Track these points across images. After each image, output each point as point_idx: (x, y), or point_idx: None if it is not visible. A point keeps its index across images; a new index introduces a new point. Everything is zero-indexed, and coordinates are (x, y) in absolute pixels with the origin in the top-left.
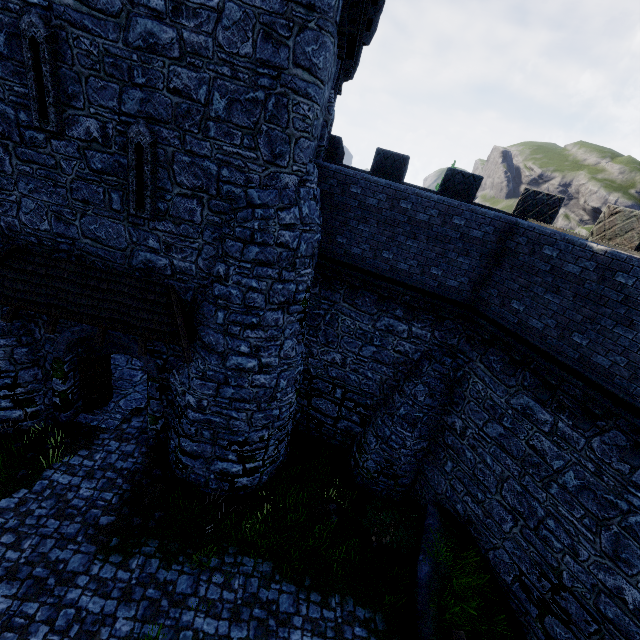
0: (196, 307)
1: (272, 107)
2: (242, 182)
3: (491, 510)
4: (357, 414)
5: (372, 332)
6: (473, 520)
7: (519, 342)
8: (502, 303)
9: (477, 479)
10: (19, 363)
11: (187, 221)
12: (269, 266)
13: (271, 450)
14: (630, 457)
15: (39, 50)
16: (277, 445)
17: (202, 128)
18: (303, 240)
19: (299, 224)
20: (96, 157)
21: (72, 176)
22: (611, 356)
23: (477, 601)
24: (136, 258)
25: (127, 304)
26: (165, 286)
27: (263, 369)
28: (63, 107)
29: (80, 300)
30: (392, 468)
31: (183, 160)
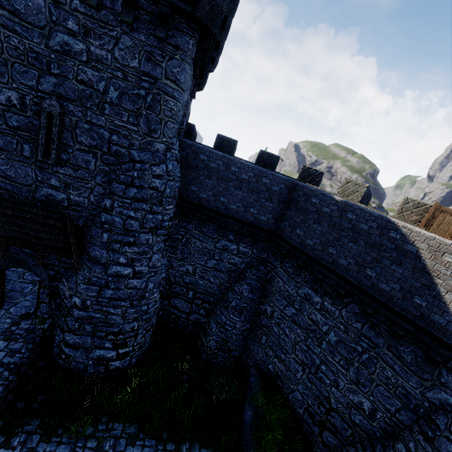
0: (86, 230)
1: (150, 100)
2: (127, 145)
3: (290, 365)
4: (203, 309)
5: (214, 250)
6: (279, 374)
7: (301, 254)
8: (291, 230)
9: (281, 345)
10: None
11: (84, 168)
12: (144, 202)
13: (139, 338)
14: (361, 318)
15: None
16: (144, 334)
17: (100, 107)
18: (168, 186)
19: (166, 175)
20: (13, 117)
21: None
22: (348, 259)
23: (282, 430)
24: (39, 192)
25: (28, 226)
26: (62, 214)
27: (136, 275)
28: None
29: None
30: (227, 344)
31: (84, 127)
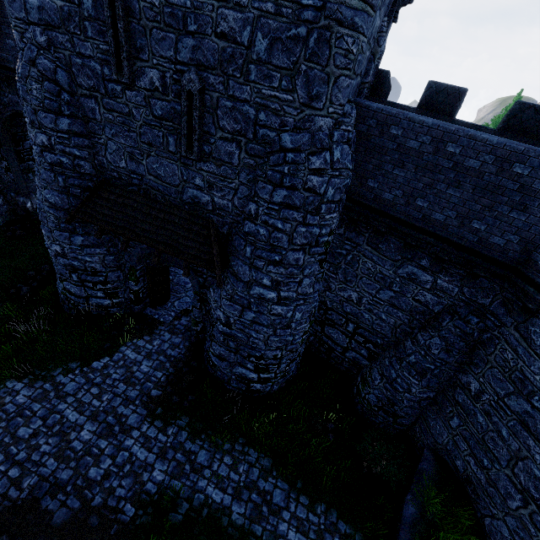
0: (230, 239)
1: (313, 43)
2: (277, 126)
3: (496, 481)
4: (366, 349)
5: (392, 278)
6: (473, 481)
7: None
8: None
9: (486, 445)
10: (108, 267)
11: (226, 163)
12: (295, 209)
13: (283, 367)
14: None
15: (115, 8)
16: (288, 363)
17: (244, 72)
18: (331, 185)
19: (328, 169)
20: (157, 105)
21: (140, 122)
22: None
23: None
24: (186, 194)
25: (177, 232)
26: (206, 219)
27: (281, 301)
28: (133, 60)
29: (144, 226)
30: (393, 407)
31: (226, 105)
